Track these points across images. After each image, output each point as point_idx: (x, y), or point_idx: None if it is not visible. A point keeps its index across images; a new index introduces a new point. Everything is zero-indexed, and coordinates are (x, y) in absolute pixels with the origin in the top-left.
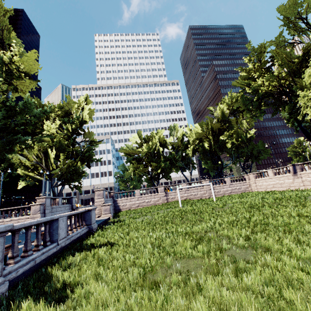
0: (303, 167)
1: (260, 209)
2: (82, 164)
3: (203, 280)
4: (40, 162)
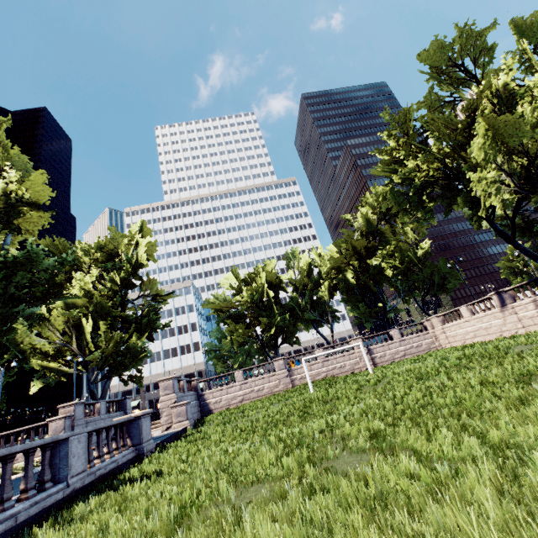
0: (515, 295)
1: (431, 379)
2: (140, 336)
3: (251, 514)
4: (67, 341)
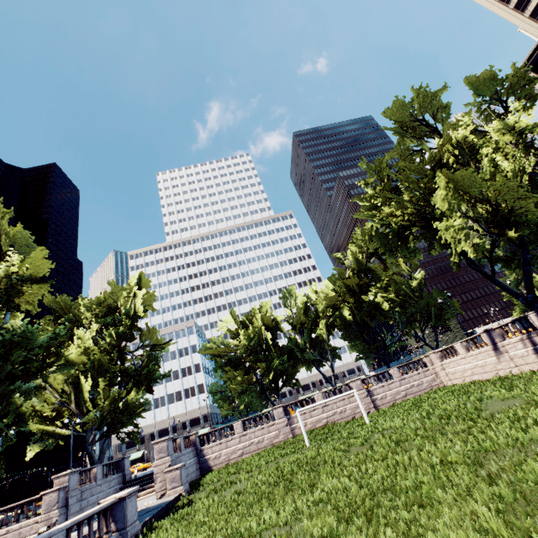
0: (503, 333)
1: (407, 446)
2: (138, 391)
3: None
4: (66, 402)
